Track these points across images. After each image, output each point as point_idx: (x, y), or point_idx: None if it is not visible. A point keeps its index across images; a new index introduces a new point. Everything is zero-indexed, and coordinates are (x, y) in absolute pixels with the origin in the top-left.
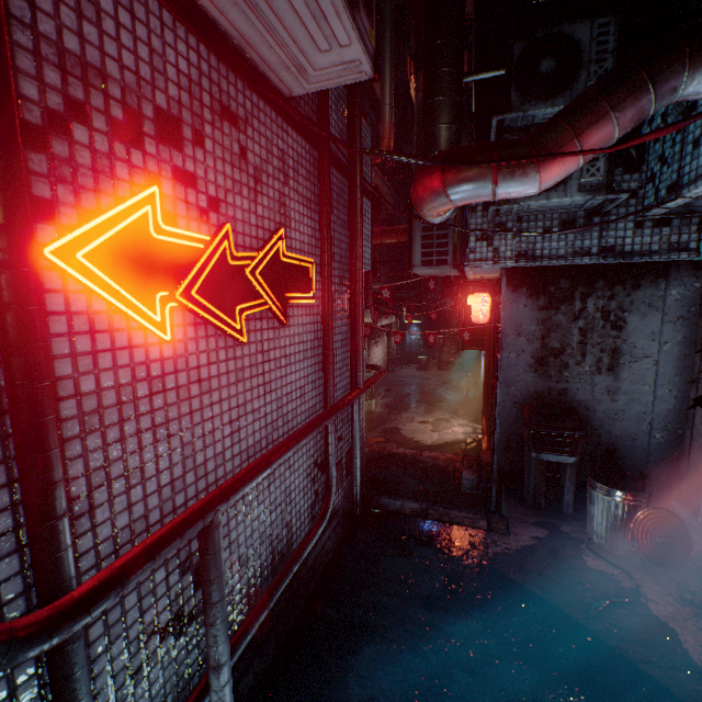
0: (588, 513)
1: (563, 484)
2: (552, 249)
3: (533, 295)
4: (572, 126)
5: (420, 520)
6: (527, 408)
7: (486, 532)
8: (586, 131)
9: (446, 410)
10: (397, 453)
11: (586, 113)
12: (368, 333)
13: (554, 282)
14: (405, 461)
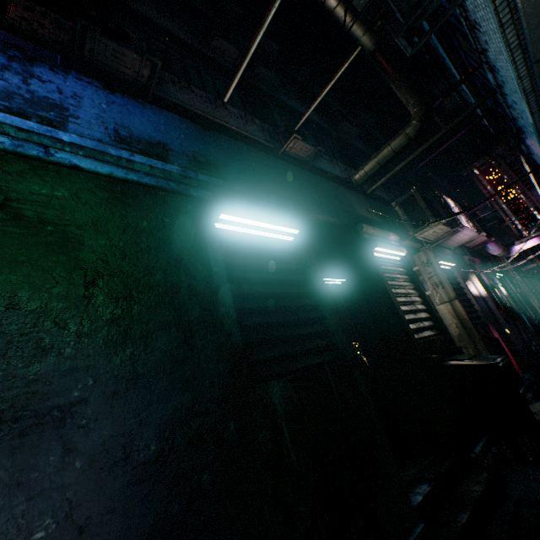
0: None
1: None
2: None
3: None
4: None
5: None
6: None
7: None
8: None
9: None
10: None
11: None
12: None
13: None
14: None
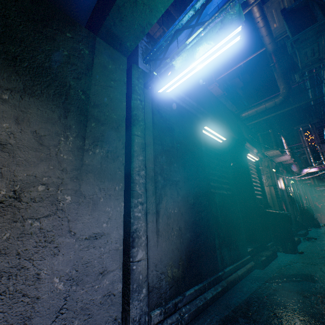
0: None
1: None
2: None
3: None
4: None
5: None
6: None
7: None
8: None
9: None
10: None
11: None
12: None
13: None
14: None
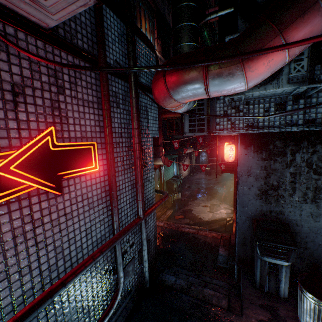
0: (299, 307)
1: (280, 278)
2: (270, 122)
3: (258, 151)
4: (276, 22)
5: (184, 296)
6: (255, 223)
7: (226, 312)
8: (291, 24)
9: (218, 199)
10: (184, 232)
11: (291, 6)
12: (169, 165)
13: (272, 142)
14: (188, 237)
